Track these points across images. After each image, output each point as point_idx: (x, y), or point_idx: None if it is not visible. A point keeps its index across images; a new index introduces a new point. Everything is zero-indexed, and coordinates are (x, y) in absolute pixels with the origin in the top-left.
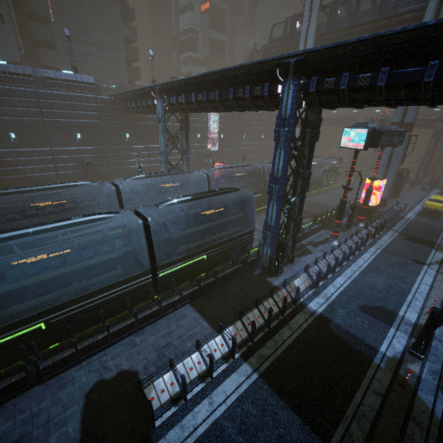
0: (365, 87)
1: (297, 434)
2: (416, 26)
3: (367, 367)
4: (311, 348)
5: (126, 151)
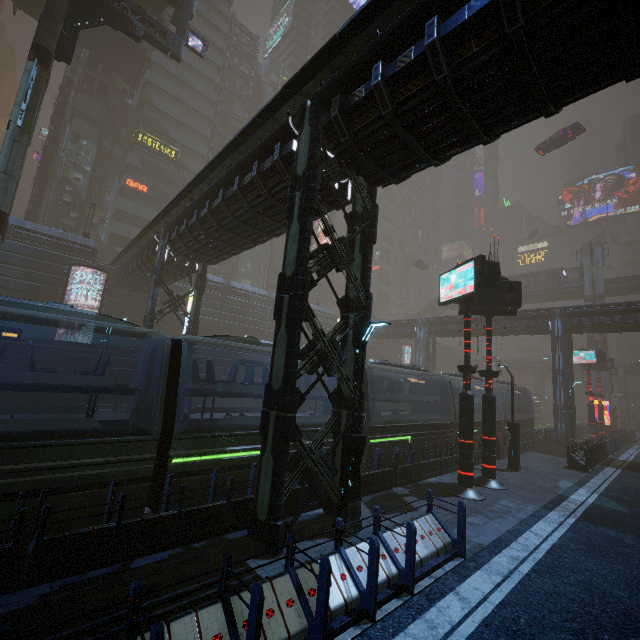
0: (607, 322)
1: None
2: (626, 302)
3: None
4: None
5: None
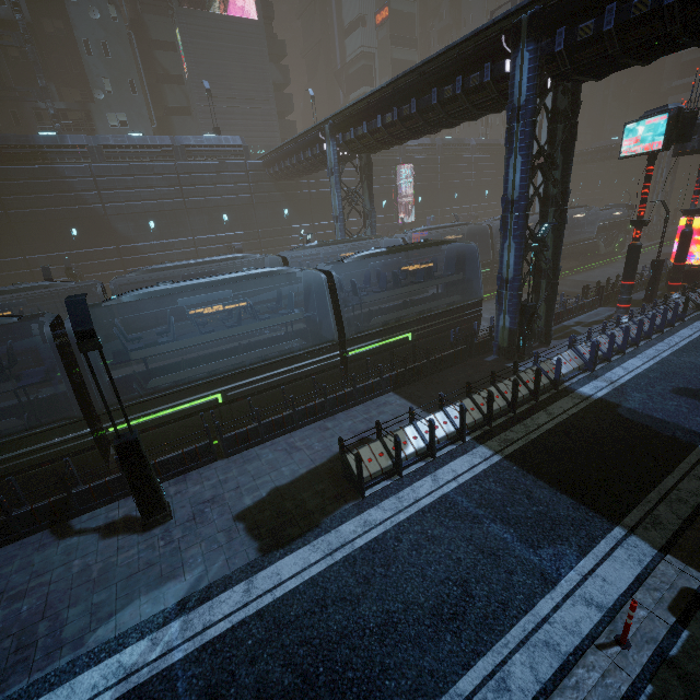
0: (646, 17)
1: (566, 512)
2: None
3: (687, 452)
4: (585, 433)
5: (284, 233)
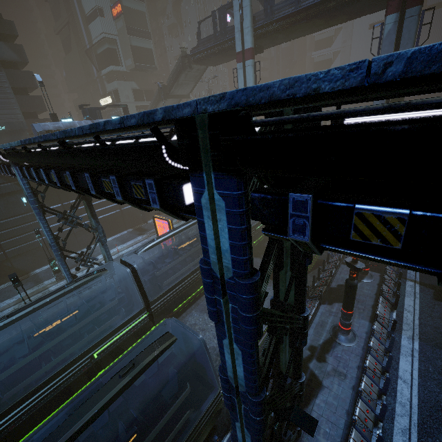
0: None
1: None
2: None
3: None
4: None
5: (27, 220)
